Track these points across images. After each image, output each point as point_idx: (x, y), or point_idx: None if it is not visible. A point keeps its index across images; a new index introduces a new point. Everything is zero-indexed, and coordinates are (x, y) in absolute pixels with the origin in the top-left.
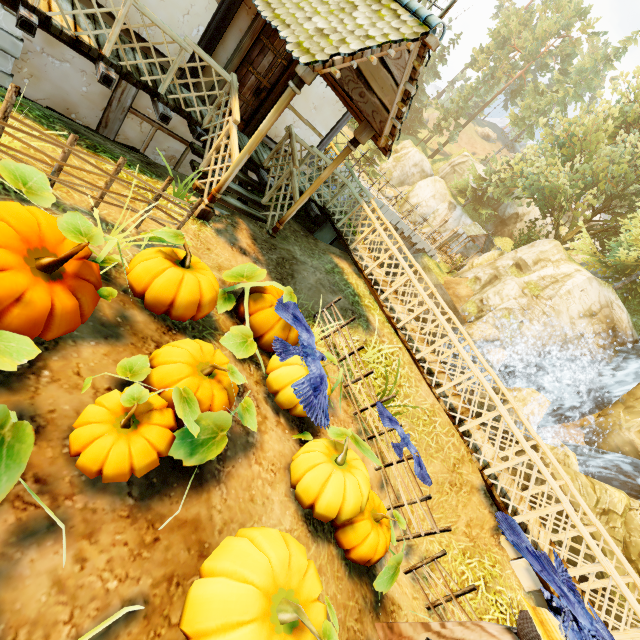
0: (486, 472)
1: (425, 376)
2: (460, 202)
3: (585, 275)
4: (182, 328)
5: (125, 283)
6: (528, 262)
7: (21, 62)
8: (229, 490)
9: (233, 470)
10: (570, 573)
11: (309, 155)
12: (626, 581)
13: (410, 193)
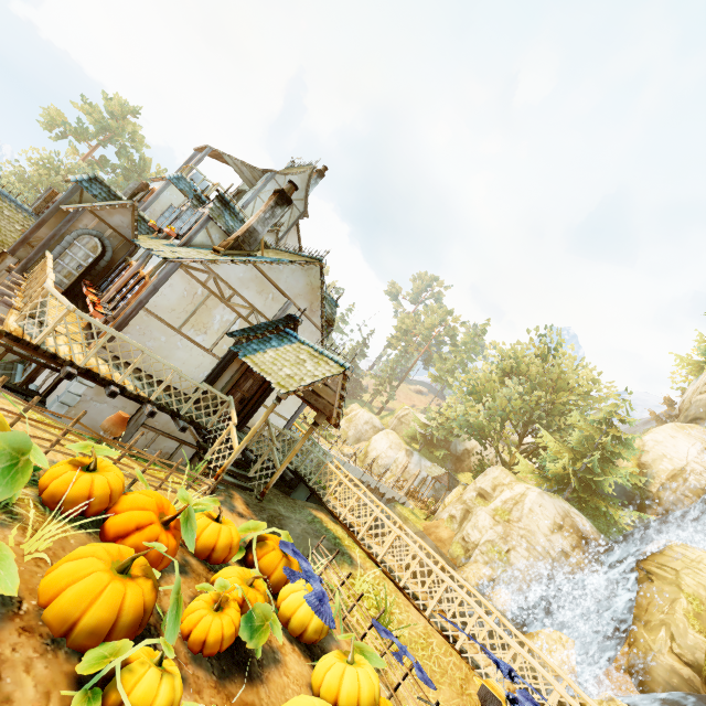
0: None
1: (412, 601)
2: (415, 448)
3: (535, 491)
4: (216, 570)
5: (180, 540)
6: (488, 490)
7: (72, 408)
8: (270, 690)
9: (270, 676)
10: None
11: (282, 435)
12: None
13: (368, 447)
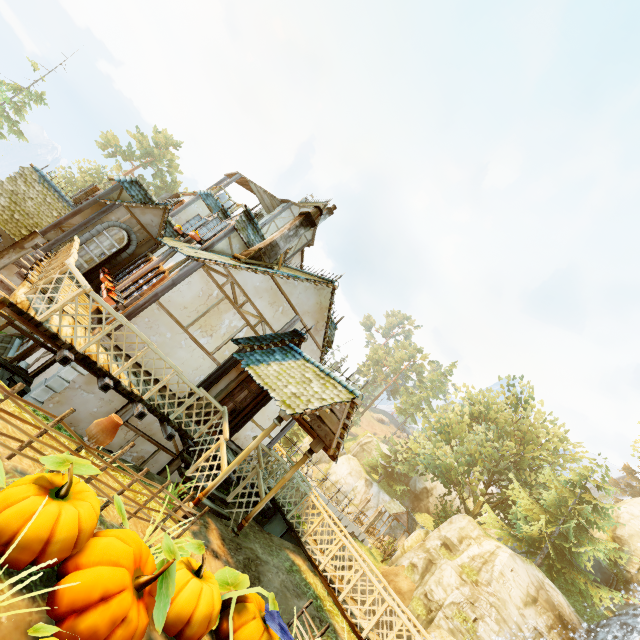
0: None
1: None
2: (375, 478)
3: (506, 551)
4: None
5: None
6: (454, 540)
7: (57, 394)
8: None
9: None
10: None
11: (267, 455)
12: None
13: (328, 470)
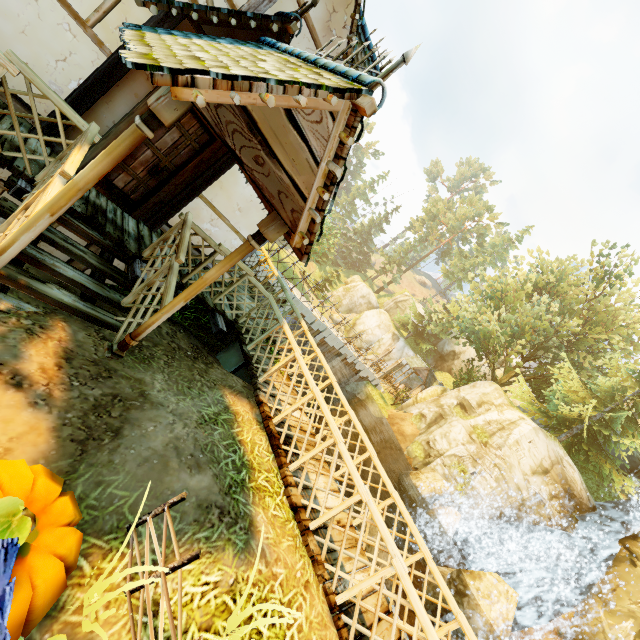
0: None
1: None
2: (403, 334)
3: (530, 424)
4: None
5: None
6: (472, 403)
7: None
8: None
9: None
10: None
11: (215, 254)
12: None
13: (357, 320)
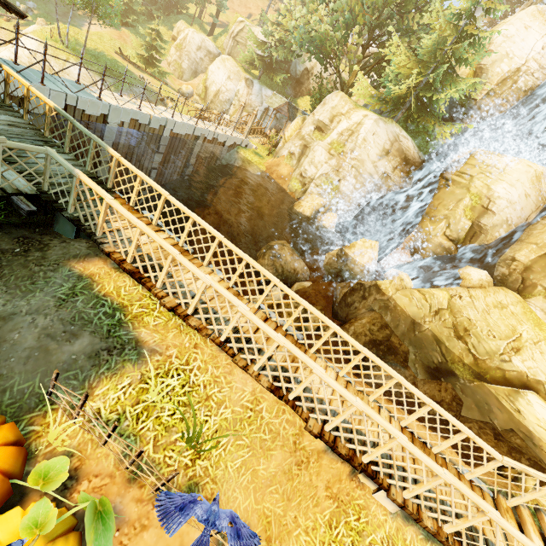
0: (326, 429)
1: (236, 359)
2: (255, 75)
3: (372, 119)
4: None
5: None
6: (326, 122)
7: None
8: None
9: None
10: (420, 490)
11: None
12: (463, 438)
13: (206, 82)
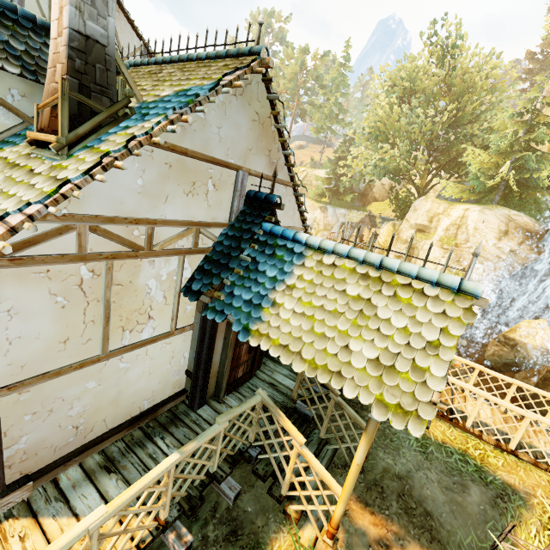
0: None
1: None
2: (325, 202)
3: (475, 210)
4: None
5: None
6: (425, 224)
7: None
8: None
9: None
10: None
11: None
12: None
13: None
